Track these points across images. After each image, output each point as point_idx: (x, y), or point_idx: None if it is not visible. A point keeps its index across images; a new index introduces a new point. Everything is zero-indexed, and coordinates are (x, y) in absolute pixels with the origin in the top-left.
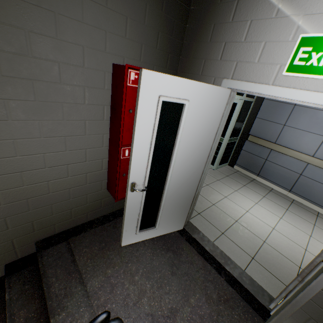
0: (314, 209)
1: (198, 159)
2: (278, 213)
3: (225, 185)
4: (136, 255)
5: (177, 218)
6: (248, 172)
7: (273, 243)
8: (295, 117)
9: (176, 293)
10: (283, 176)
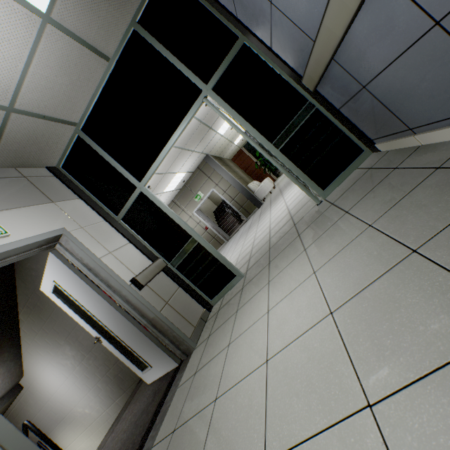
0: None
1: (98, 301)
2: (345, 290)
3: (296, 246)
4: (145, 394)
5: (156, 354)
6: (397, 142)
7: (223, 406)
8: None
9: (121, 443)
10: (429, 82)
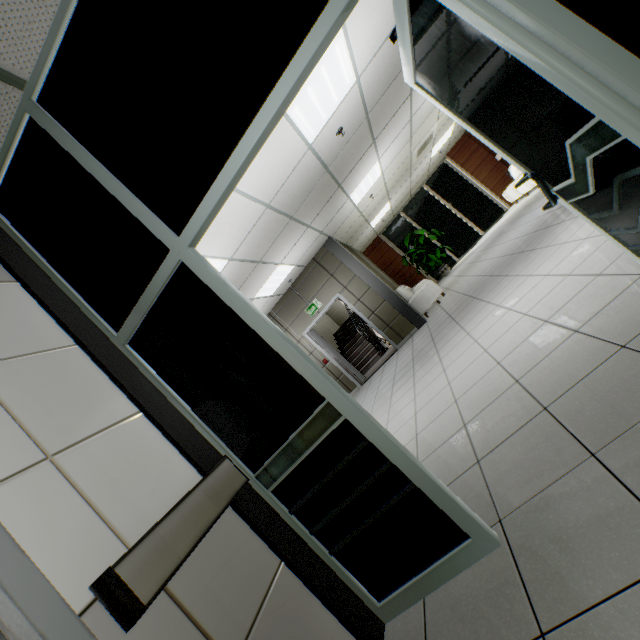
0: None
1: None
2: None
3: None
4: None
5: None
6: None
7: None
8: None
9: None
10: None
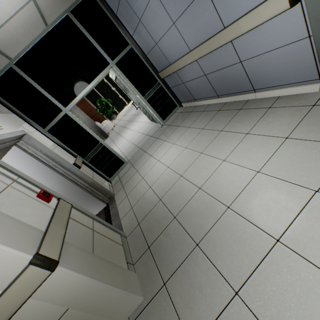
0: (244, 99)
1: (53, 177)
2: (187, 142)
3: (159, 141)
4: None
5: (92, 203)
6: (190, 103)
7: (156, 184)
8: (150, 30)
9: None
10: (202, 87)
